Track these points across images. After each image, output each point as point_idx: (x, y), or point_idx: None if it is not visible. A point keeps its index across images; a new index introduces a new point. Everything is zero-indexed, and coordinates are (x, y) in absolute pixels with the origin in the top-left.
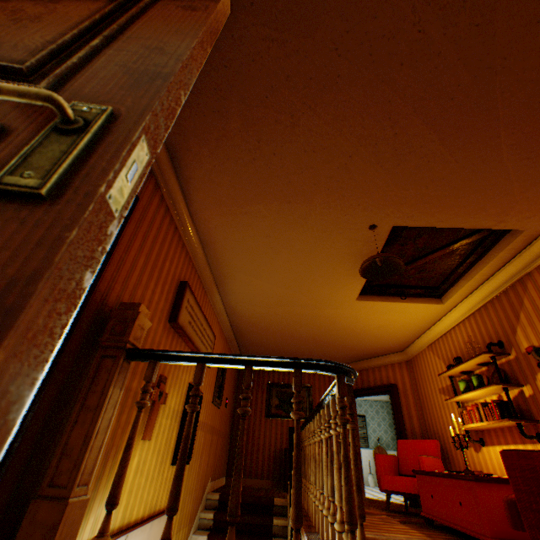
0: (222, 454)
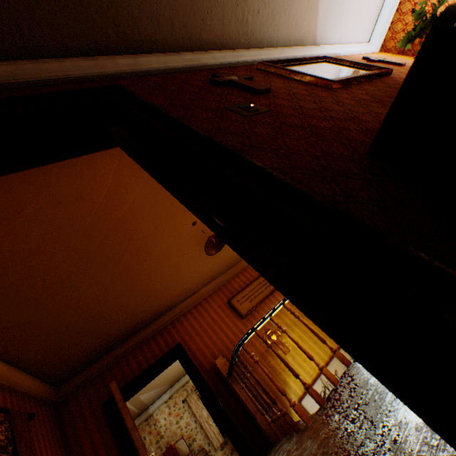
0: None
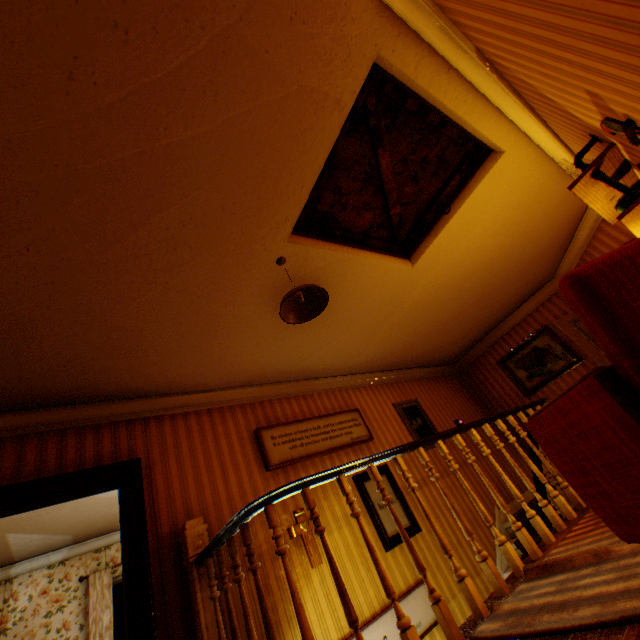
0: (504, 469)
